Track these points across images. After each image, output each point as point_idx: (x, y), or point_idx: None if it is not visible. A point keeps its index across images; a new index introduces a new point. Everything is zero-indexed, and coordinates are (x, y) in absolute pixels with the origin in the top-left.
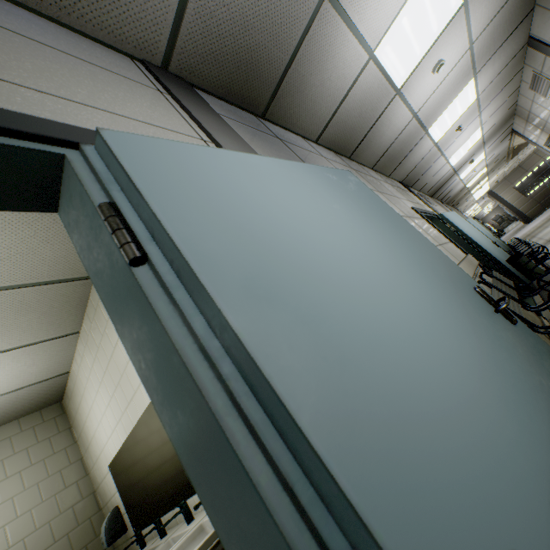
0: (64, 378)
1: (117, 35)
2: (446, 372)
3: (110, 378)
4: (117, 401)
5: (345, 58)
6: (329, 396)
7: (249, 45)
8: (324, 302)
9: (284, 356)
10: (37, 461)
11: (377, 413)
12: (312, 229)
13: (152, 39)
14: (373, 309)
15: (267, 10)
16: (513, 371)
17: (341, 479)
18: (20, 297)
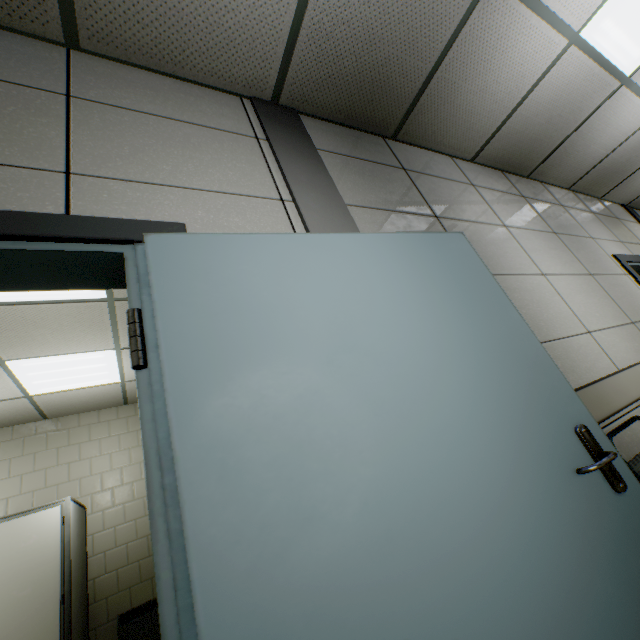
0: None
1: (226, 78)
2: (410, 537)
3: None
4: None
5: (525, 50)
6: (233, 532)
7: (376, 60)
8: (290, 432)
9: (209, 485)
10: None
11: (277, 560)
12: (333, 336)
13: (261, 75)
14: (353, 446)
15: (401, 15)
16: (542, 558)
17: (199, 605)
18: None
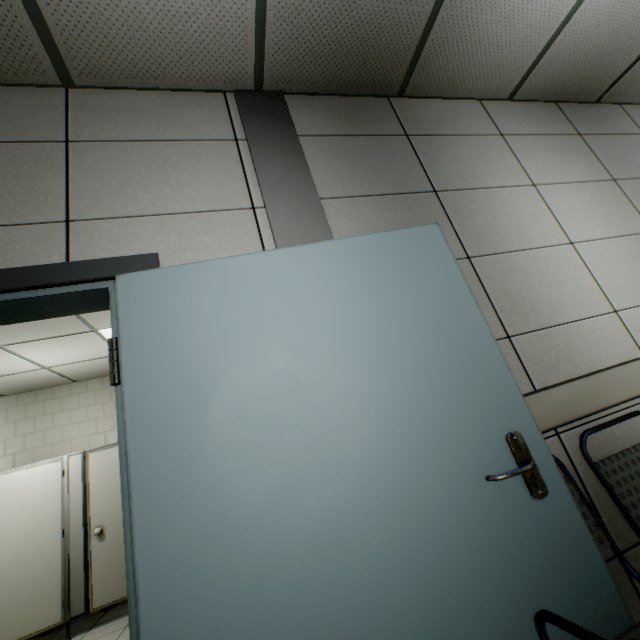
0: None
1: (205, 79)
2: (301, 521)
3: None
4: None
5: None
6: (164, 507)
7: (359, 19)
8: (215, 437)
9: (151, 475)
10: None
11: (192, 528)
12: (266, 354)
13: (238, 67)
14: (266, 449)
15: None
16: (423, 548)
17: (138, 551)
18: None
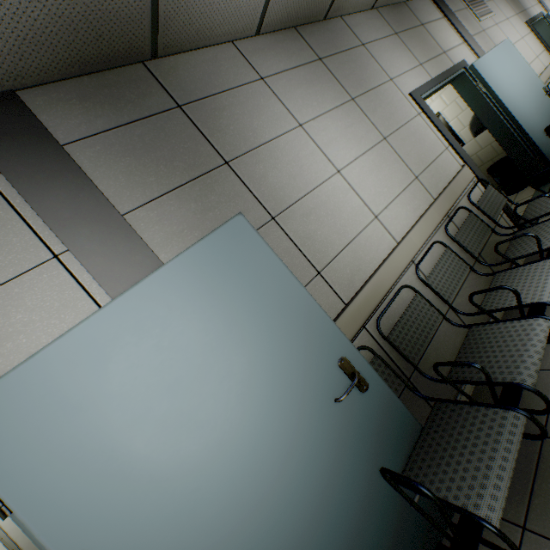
0: None
1: None
2: (232, 508)
3: None
4: None
5: None
6: None
7: None
8: (137, 500)
9: None
10: None
11: None
12: (146, 407)
13: None
14: (183, 479)
15: None
16: (313, 466)
17: None
18: None
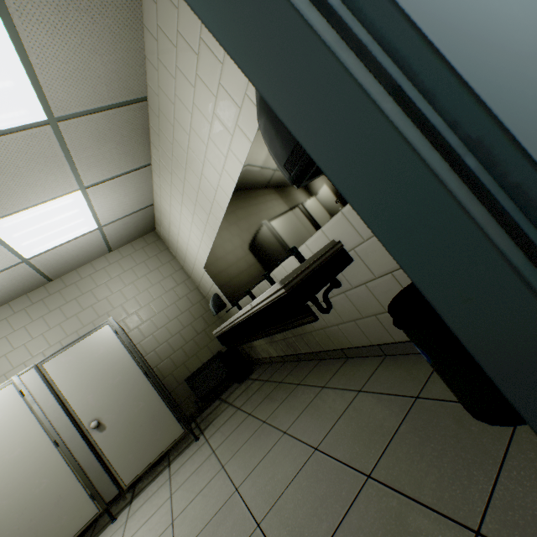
0: (151, 210)
1: None
2: None
3: (188, 199)
4: (198, 217)
5: None
6: (439, 12)
7: None
8: None
9: None
10: (153, 269)
11: (486, 36)
12: None
13: None
14: None
15: None
16: None
17: (450, 60)
18: (95, 125)
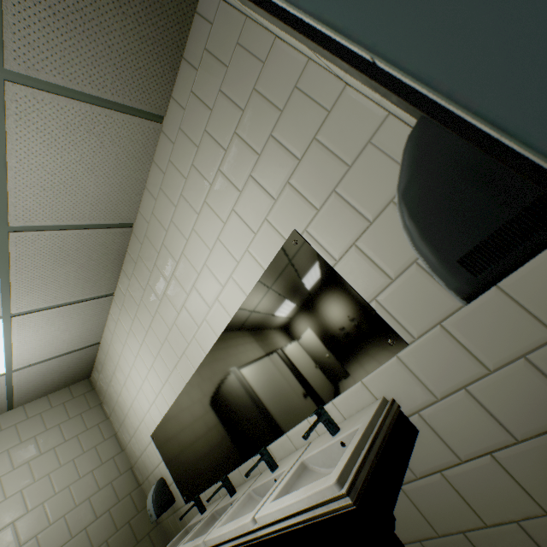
0: (94, 350)
1: None
2: None
3: (154, 337)
4: (163, 361)
5: None
6: None
7: None
8: None
9: None
10: (70, 437)
11: None
12: None
13: None
14: None
15: None
16: None
17: None
18: (59, 242)
